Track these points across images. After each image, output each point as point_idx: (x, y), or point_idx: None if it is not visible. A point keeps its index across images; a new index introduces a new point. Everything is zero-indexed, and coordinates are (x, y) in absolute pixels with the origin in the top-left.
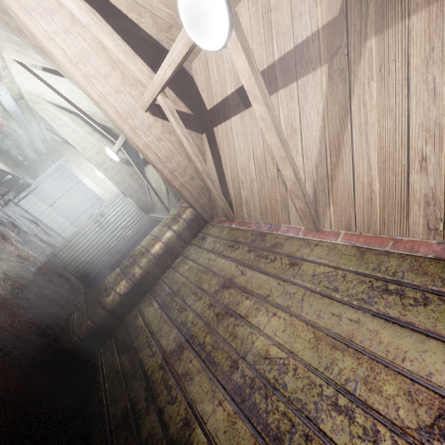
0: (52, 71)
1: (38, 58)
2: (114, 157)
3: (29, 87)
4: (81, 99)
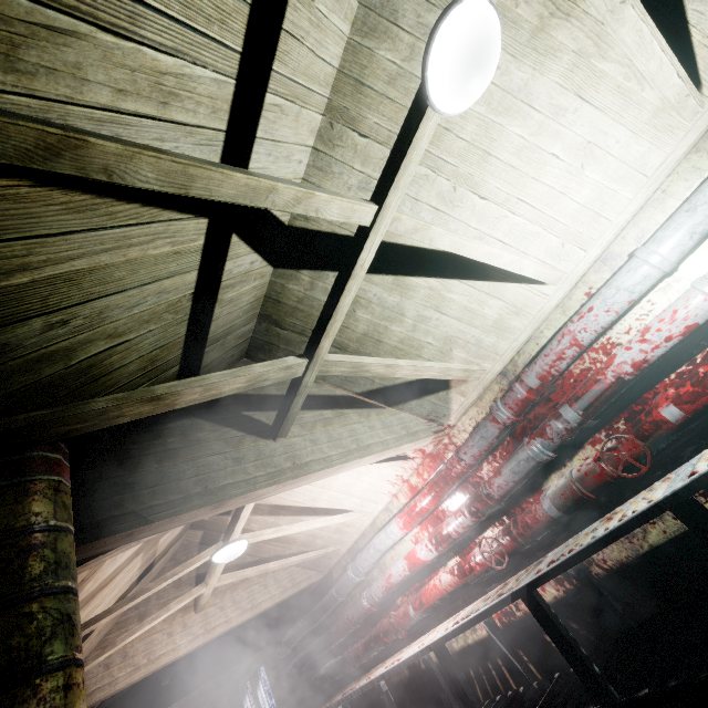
0: (498, 271)
1: (494, 304)
2: (449, 88)
3: (652, 158)
4: (513, 154)
